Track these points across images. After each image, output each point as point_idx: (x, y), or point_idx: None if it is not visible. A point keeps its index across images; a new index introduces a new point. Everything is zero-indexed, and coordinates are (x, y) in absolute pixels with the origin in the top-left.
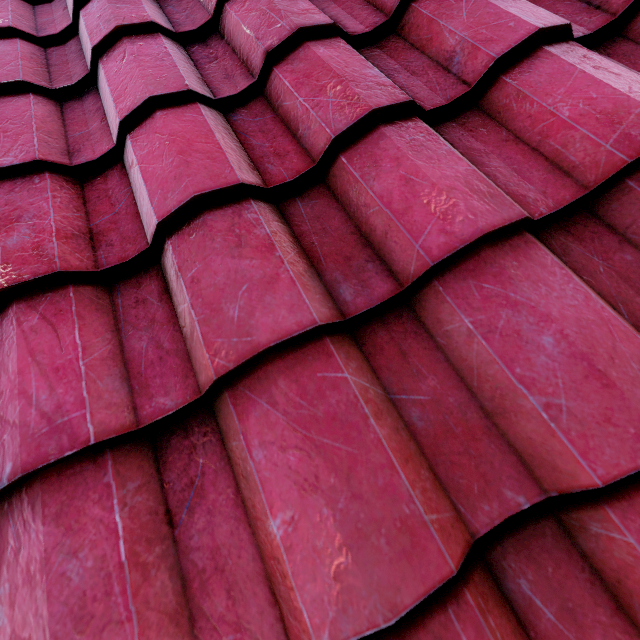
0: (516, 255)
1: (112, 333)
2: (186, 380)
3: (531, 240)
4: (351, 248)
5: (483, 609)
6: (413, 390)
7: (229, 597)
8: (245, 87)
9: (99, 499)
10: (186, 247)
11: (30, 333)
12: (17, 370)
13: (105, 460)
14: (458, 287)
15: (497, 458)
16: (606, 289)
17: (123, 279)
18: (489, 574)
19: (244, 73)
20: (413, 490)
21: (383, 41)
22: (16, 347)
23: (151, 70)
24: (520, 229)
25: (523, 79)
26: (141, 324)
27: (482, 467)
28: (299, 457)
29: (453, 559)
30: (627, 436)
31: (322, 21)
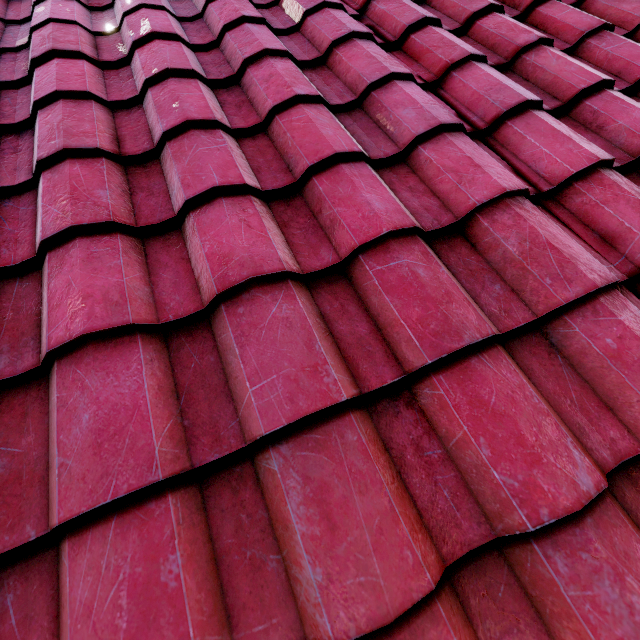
0: (113, 351)
1: None
2: None
3: (136, 340)
4: (29, 326)
5: None
6: (14, 444)
7: None
8: (23, 181)
9: None
10: None
11: None
12: None
13: None
14: (65, 369)
15: (36, 501)
16: (184, 381)
17: None
18: None
19: (29, 169)
20: None
21: (150, 163)
22: None
23: None
24: (135, 330)
25: (199, 218)
26: None
27: (25, 507)
28: None
29: None
30: (86, 490)
31: (88, 145)
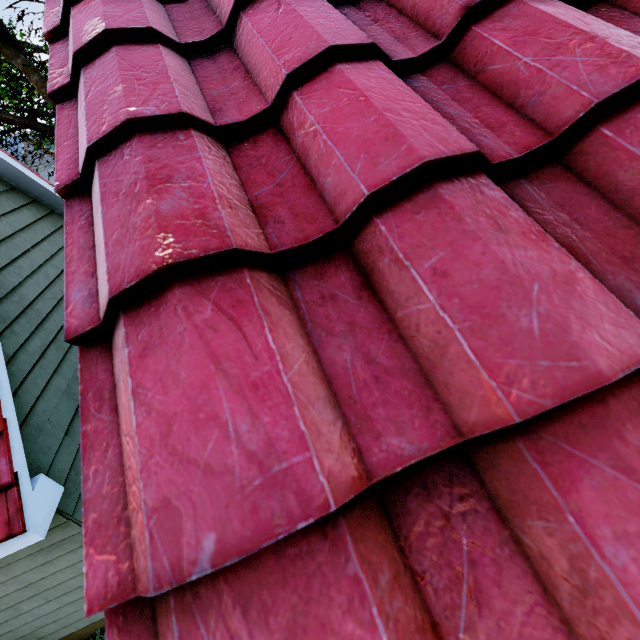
0: None
1: (302, 337)
2: (429, 414)
3: None
4: (630, 246)
5: None
6: None
7: None
8: (427, 50)
9: (348, 605)
10: (411, 228)
11: (205, 329)
12: (198, 382)
13: (341, 535)
14: None
15: None
16: None
17: (297, 267)
18: None
19: (422, 35)
20: None
21: (588, 10)
22: (190, 348)
23: (320, 20)
24: None
25: None
26: (336, 328)
27: None
28: None
29: None
30: None
31: None
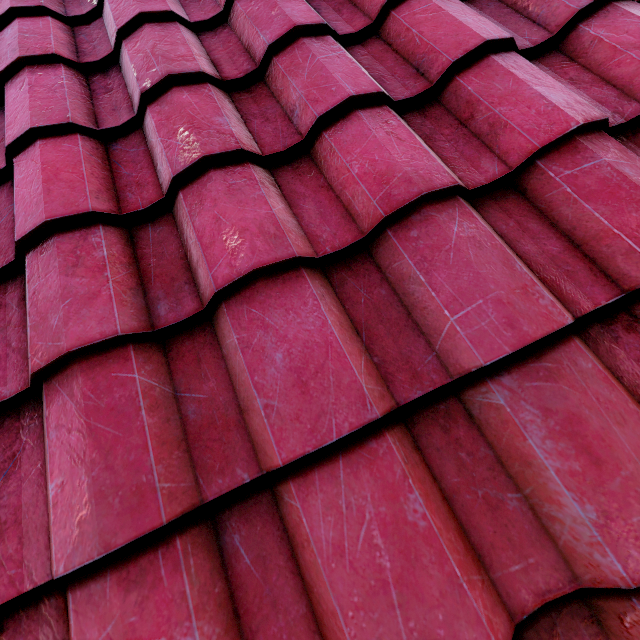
0: (283, 287)
1: None
2: (21, 374)
3: (302, 275)
4: (177, 271)
5: (188, 552)
6: (197, 390)
7: (20, 542)
8: (126, 120)
9: None
10: (37, 263)
11: None
12: None
13: None
14: (236, 310)
15: (239, 445)
16: (359, 317)
17: None
18: (212, 530)
19: (129, 107)
20: (156, 465)
21: (253, 86)
22: None
23: (41, 101)
24: (298, 265)
25: (336, 137)
26: None
27: (228, 451)
28: (77, 437)
29: (168, 515)
30: (305, 430)
31: (191, 69)
